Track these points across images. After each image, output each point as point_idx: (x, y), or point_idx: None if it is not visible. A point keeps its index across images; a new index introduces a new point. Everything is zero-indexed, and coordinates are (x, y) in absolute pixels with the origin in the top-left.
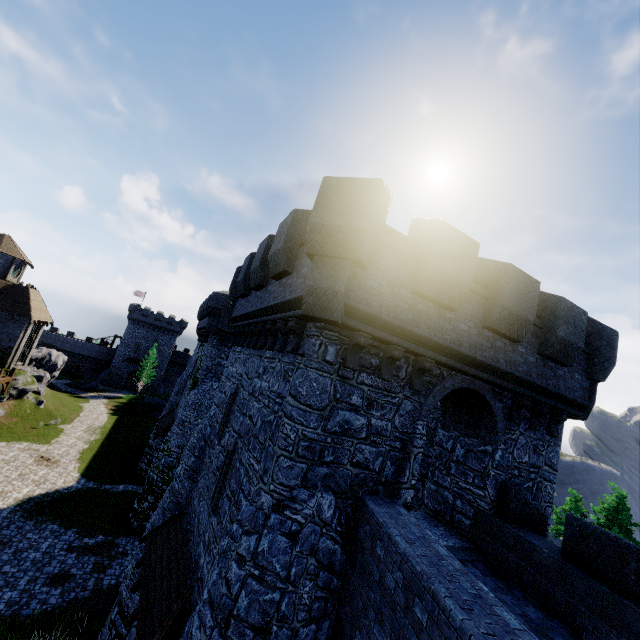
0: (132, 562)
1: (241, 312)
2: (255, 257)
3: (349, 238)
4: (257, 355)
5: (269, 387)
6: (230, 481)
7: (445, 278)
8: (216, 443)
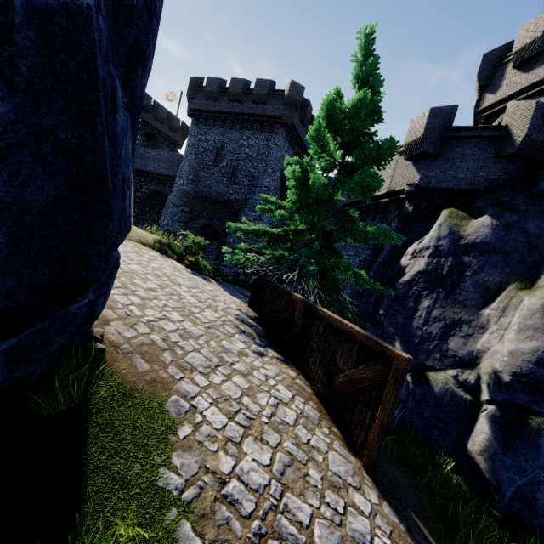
0: (168, 219)
1: (211, 108)
2: (231, 85)
3: (297, 103)
4: (236, 132)
5: (257, 143)
6: (241, 174)
7: (307, 118)
8: (212, 167)
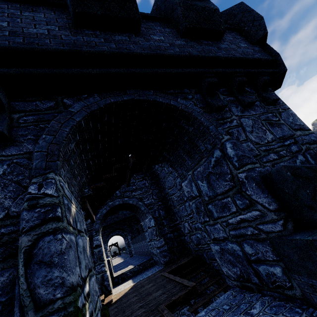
0: None
1: None
2: None
3: None
4: None
5: None
6: None
7: None
8: None
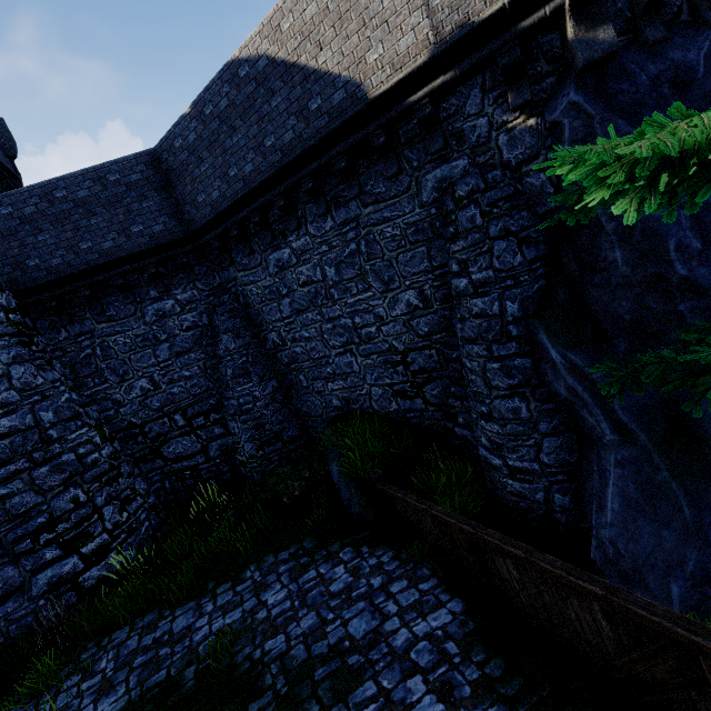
0: None
1: None
2: None
3: None
4: None
5: None
6: None
7: None
8: None
